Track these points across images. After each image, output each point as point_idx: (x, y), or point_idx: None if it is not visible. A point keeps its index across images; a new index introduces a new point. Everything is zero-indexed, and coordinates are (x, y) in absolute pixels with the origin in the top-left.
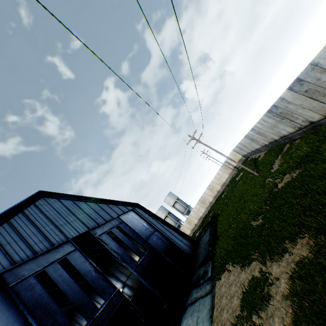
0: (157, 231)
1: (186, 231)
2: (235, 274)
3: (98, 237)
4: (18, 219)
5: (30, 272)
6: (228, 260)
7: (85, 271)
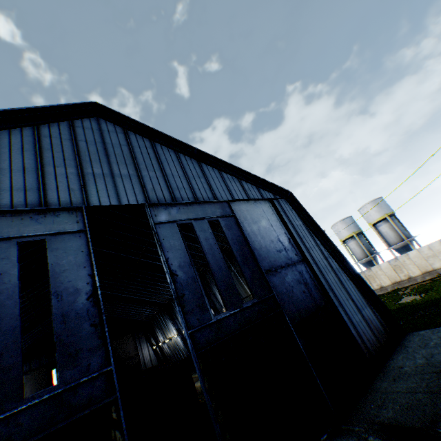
0: (306, 264)
1: (380, 277)
2: None
3: (152, 225)
4: (15, 135)
5: None
6: None
7: (65, 288)
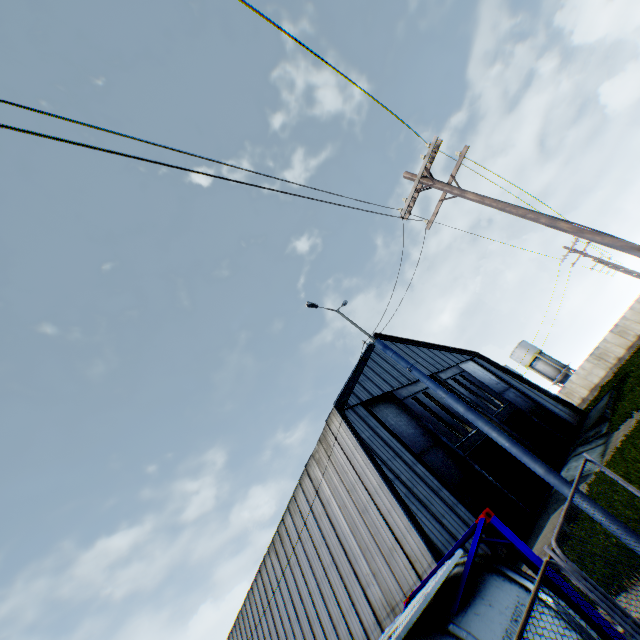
0: (513, 388)
1: None
2: (636, 417)
3: (445, 381)
4: (374, 357)
5: (407, 395)
6: (630, 409)
7: (446, 405)
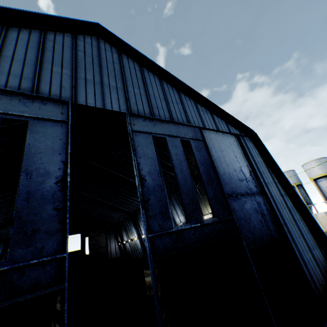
0: (264, 197)
1: None
2: None
3: (130, 131)
4: (24, 33)
5: None
6: None
7: (37, 169)
